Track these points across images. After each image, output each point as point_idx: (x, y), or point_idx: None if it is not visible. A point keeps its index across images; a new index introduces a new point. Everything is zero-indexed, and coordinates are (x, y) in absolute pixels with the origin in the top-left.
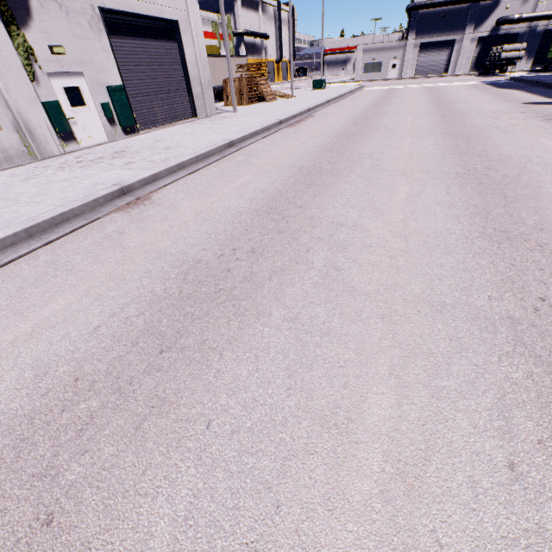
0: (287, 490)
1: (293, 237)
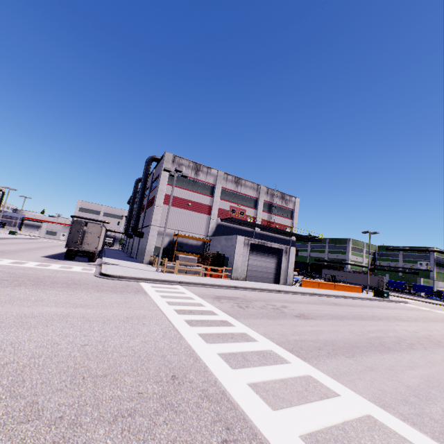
0: (2, 247)
1: (2, 245)
